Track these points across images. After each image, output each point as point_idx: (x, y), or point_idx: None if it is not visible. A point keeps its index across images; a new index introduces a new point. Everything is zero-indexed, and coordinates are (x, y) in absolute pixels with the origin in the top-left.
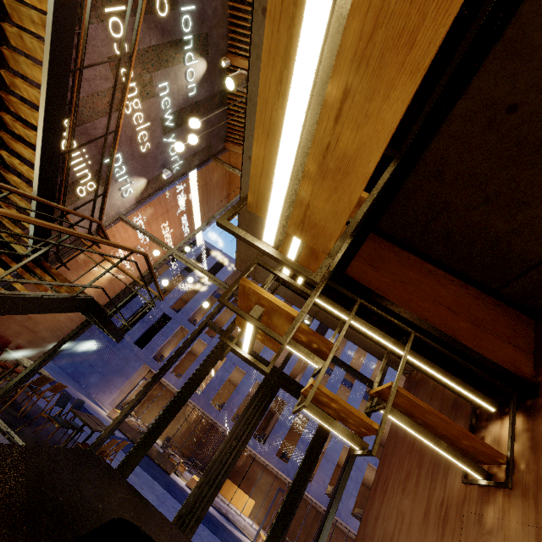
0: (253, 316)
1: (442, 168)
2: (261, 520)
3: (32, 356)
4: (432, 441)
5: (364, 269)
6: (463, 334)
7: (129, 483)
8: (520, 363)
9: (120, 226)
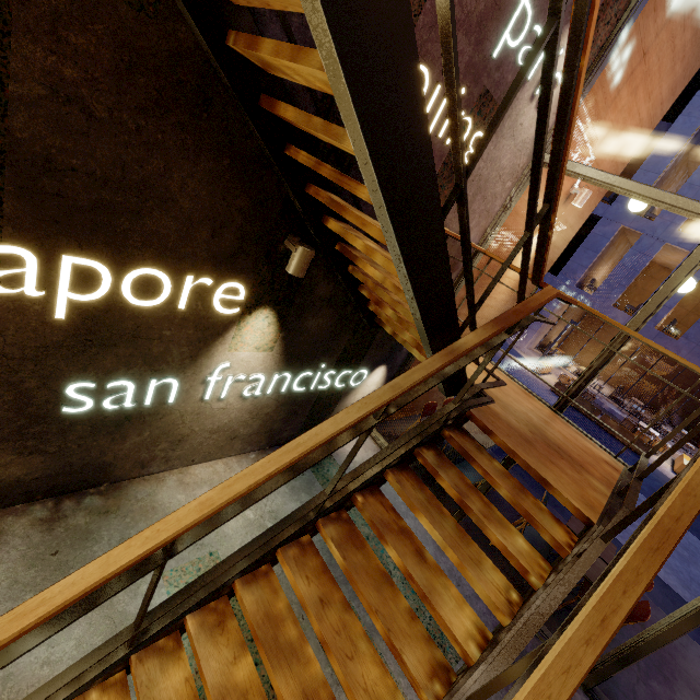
0: None
1: None
2: None
3: None
4: None
5: None
6: None
7: None
8: None
9: None
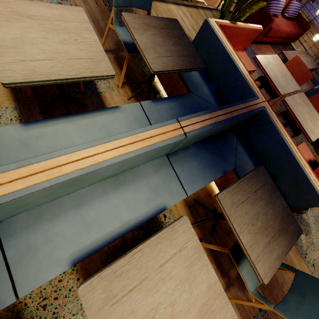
0: None
1: None
2: None
3: None
4: None
5: None
6: None
7: None
8: None
9: None
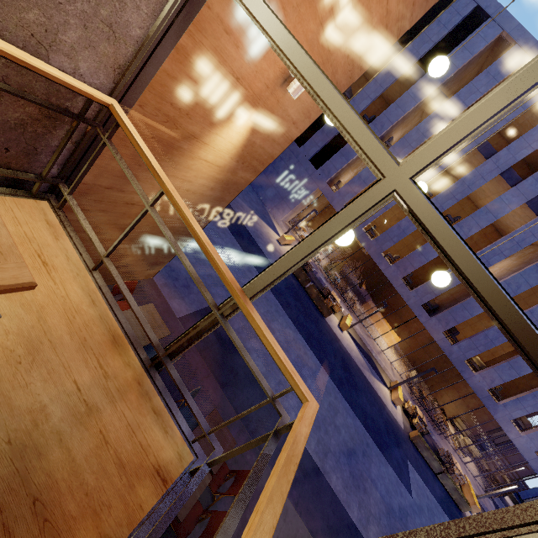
0: None
1: None
2: (401, 350)
3: (160, 260)
4: None
5: None
6: None
7: (277, 375)
8: None
9: (225, 6)
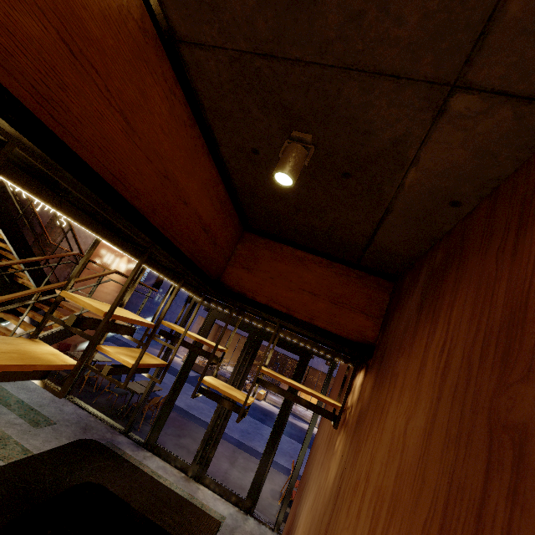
0: (104, 374)
1: (252, 190)
2: None
3: None
4: (295, 401)
5: (239, 275)
6: (320, 315)
7: (198, 410)
8: (367, 330)
9: None
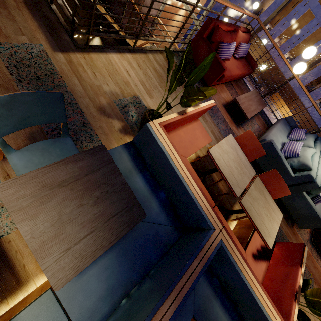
0: None
1: None
2: None
3: None
4: None
5: None
6: None
7: None
8: None
9: None
